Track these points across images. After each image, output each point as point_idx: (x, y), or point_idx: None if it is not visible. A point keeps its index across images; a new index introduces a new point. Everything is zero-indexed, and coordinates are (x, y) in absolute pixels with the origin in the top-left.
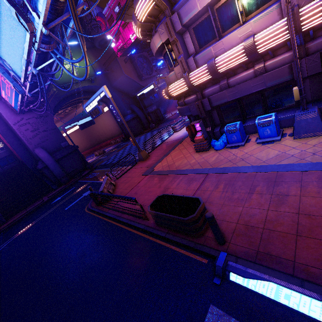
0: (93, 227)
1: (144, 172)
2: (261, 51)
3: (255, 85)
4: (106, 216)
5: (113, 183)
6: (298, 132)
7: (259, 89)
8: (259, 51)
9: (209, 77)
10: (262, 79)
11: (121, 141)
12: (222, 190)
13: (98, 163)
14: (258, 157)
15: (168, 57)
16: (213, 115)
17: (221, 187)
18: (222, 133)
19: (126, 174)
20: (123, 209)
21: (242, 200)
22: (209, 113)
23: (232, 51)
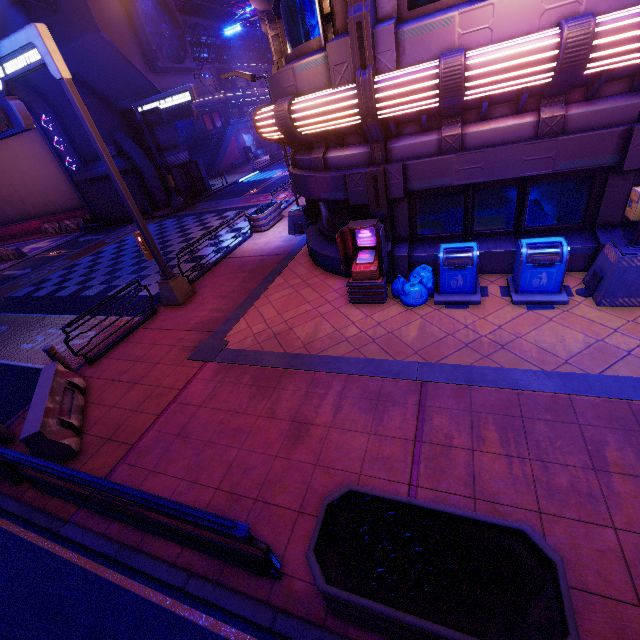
0: (0, 602)
1: (192, 350)
2: (592, 70)
3: (531, 160)
4: (65, 538)
5: (80, 385)
6: (613, 291)
7: (536, 173)
8: (587, 69)
9: (430, 103)
10: (554, 148)
11: (80, 229)
12: (505, 452)
13: (1, 289)
14: (543, 346)
15: (298, 5)
16: (397, 214)
17: (495, 440)
18: (412, 262)
19: (124, 349)
20: (156, 525)
21: (595, 501)
22: (390, 207)
23: (523, 44)
